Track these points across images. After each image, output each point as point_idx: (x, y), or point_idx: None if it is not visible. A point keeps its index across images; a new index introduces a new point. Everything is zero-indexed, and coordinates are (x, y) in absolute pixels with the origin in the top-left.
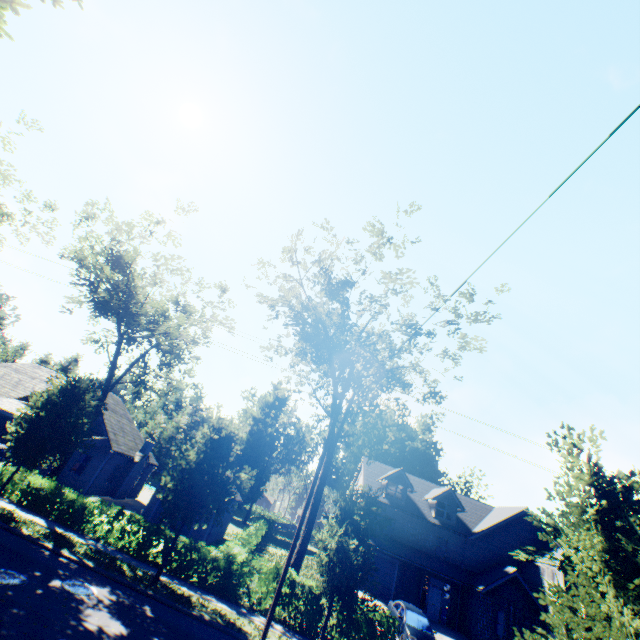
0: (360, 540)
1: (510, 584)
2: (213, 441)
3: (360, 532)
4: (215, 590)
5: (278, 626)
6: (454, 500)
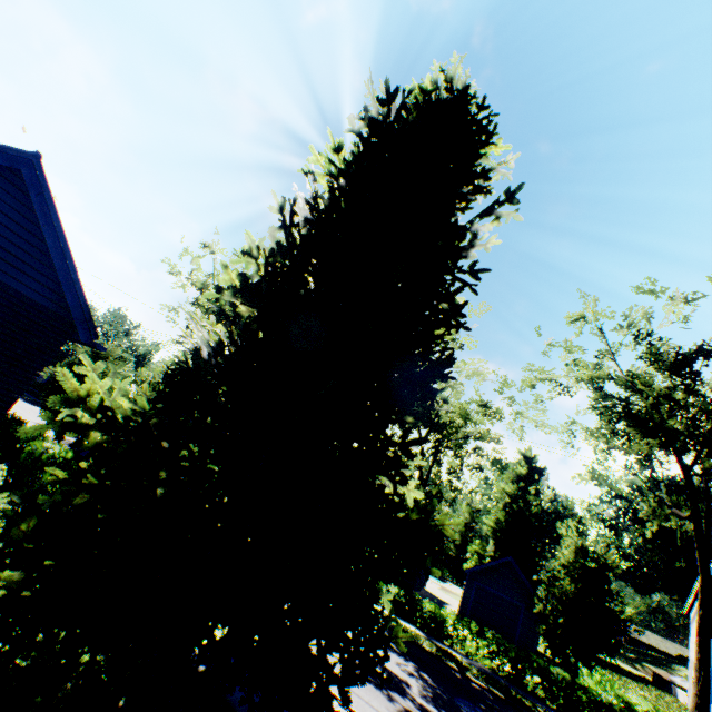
0: None
1: None
2: (584, 567)
3: None
4: None
5: None
6: None
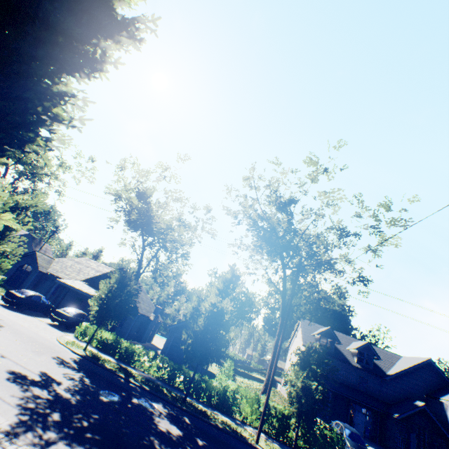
0: (317, 381)
1: (419, 414)
2: (212, 312)
3: (316, 376)
4: (218, 407)
5: (261, 434)
6: (371, 351)
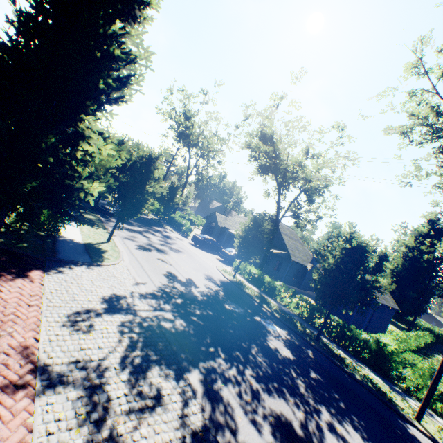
0: None
1: None
2: (346, 250)
3: None
4: (367, 363)
5: (439, 419)
6: None
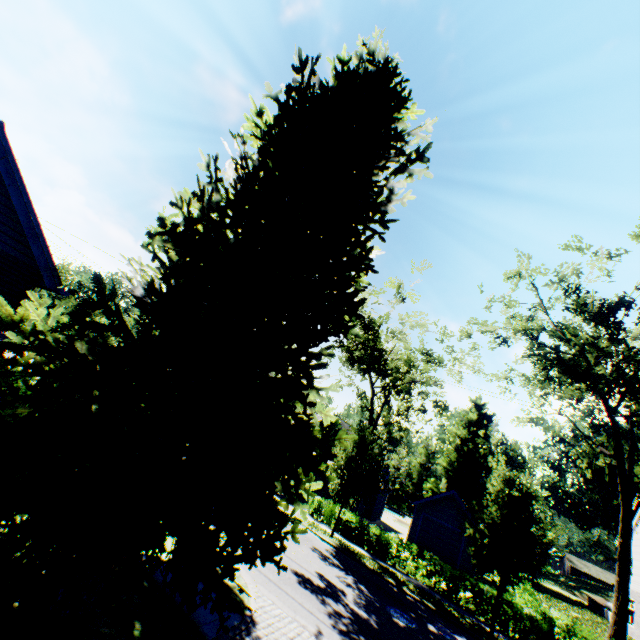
0: None
1: None
2: (510, 496)
3: None
4: None
5: None
6: None
